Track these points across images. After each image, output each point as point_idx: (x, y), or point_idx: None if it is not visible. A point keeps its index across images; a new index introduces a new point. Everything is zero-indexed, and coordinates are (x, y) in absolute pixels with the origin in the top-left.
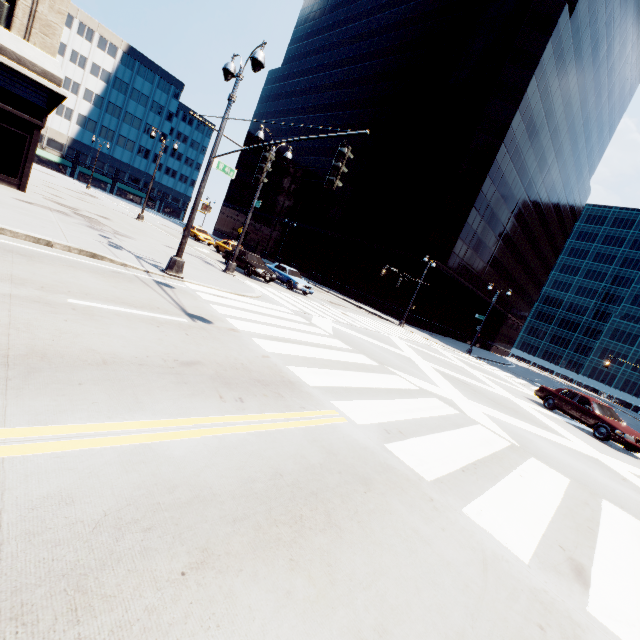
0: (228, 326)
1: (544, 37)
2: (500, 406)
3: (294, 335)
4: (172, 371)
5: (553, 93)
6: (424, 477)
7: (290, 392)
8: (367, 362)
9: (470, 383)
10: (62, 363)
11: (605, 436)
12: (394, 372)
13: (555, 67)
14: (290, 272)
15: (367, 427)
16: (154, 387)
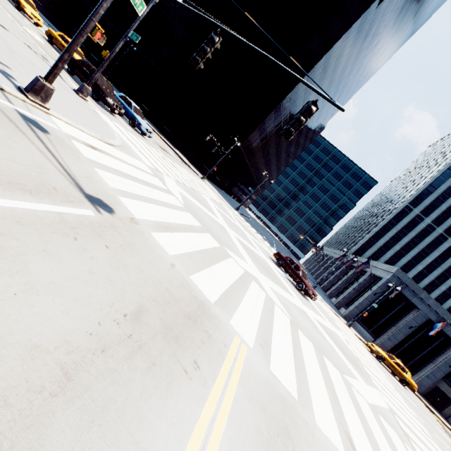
0: (127, 214)
1: (361, 11)
2: (269, 273)
3: (169, 215)
4: (133, 345)
5: (344, 56)
6: (295, 397)
7: (210, 323)
8: (215, 244)
9: (251, 250)
10: (14, 424)
11: (301, 289)
12: (228, 252)
13: (354, 38)
14: (135, 109)
15: (255, 348)
16: (138, 398)
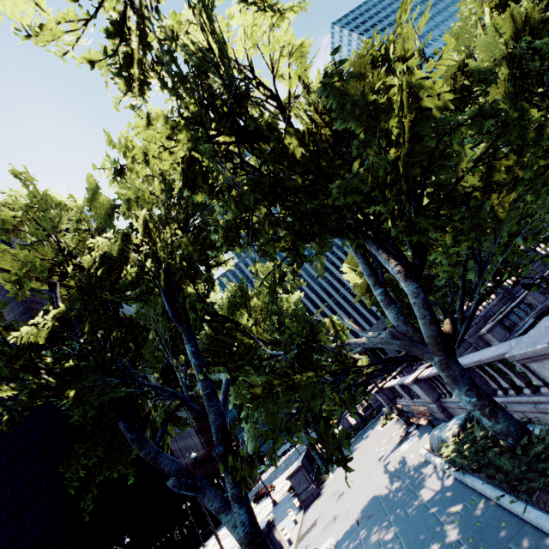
0: None
1: None
2: None
3: None
4: None
5: None
6: None
7: None
8: None
9: None
10: None
11: (267, 495)
12: None
13: None
14: None
15: None
16: None
